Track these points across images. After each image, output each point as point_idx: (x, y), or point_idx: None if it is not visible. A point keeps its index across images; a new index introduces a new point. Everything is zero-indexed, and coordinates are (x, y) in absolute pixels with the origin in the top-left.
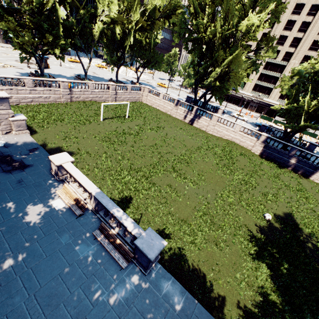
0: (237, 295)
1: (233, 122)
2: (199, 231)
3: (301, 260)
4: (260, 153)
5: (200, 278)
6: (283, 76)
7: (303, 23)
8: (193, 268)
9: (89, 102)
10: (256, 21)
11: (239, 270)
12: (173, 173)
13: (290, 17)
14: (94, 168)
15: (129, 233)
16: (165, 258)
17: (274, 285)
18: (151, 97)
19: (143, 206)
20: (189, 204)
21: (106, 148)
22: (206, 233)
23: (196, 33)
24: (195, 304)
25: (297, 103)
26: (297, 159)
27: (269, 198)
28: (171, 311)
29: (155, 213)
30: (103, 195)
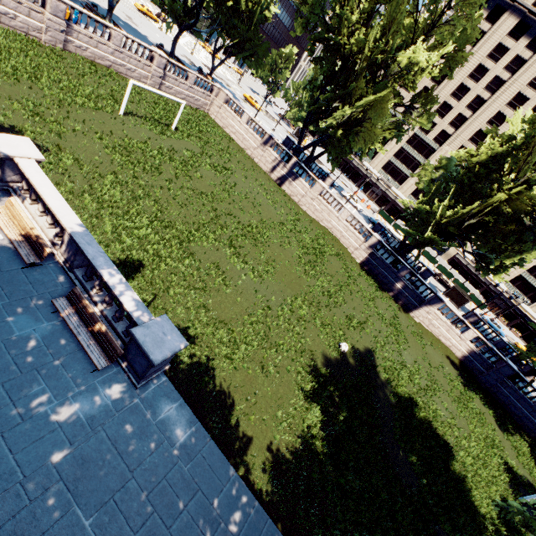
0: (271, 438)
1: (342, 203)
2: (243, 344)
3: (366, 410)
4: (363, 261)
5: (224, 409)
6: (428, 162)
7: (477, 98)
8: (217, 393)
9: (105, 70)
10: (424, 59)
11: (285, 407)
12: (228, 248)
13: (466, 81)
14: (84, 194)
15: (124, 318)
16: (177, 370)
17: (323, 434)
18: (226, 113)
19: (162, 284)
20: (239, 302)
21: (119, 166)
22: (253, 348)
23: (334, 32)
24: (206, 440)
25: (431, 208)
26: (405, 284)
27: (353, 324)
28: (166, 445)
29: (181, 300)
30: (91, 241)
